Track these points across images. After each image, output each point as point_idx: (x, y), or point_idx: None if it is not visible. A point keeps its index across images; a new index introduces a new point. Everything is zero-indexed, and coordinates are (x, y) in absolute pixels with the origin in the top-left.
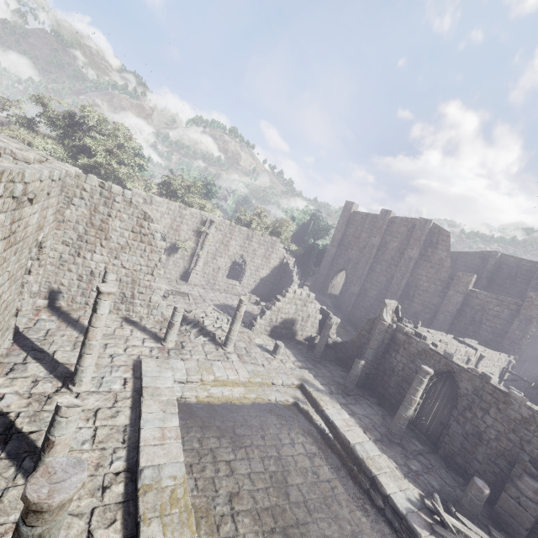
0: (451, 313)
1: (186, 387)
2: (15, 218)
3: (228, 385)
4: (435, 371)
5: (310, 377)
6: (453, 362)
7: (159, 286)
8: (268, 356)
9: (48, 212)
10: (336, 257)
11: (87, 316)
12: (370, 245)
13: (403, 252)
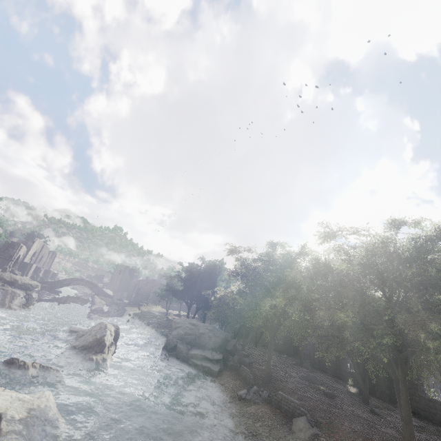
0: None
1: None
2: None
3: None
4: None
5: None
6: None
7: None
8: None
9: None
10: None
11: None
12: None
13: None
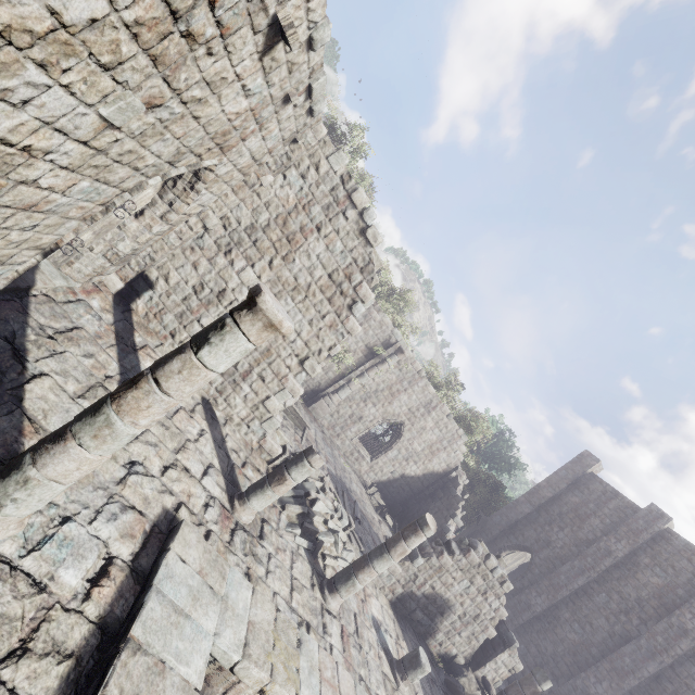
0: None
1: (216, 683)
2: (222, 2)
3: None
4: None
5: None
6: None
7: (297, 387)
8: (387, 672)
9: (254, 136)
10: (525, 522)
11: (156, 353)
12: (602, 547)
13: (670, 607)
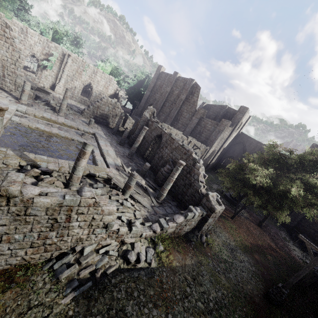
0: (192, 128)
1: (25, 116)
2: None
3: (51, 122)
4: (157, 135)
5: (101, 133)
6: (163, 130)
7: (20, 73)
8: (85, 124)
9: None
10: (149, 97)
11: None
12: (165, 91)
13: (179, 96)
